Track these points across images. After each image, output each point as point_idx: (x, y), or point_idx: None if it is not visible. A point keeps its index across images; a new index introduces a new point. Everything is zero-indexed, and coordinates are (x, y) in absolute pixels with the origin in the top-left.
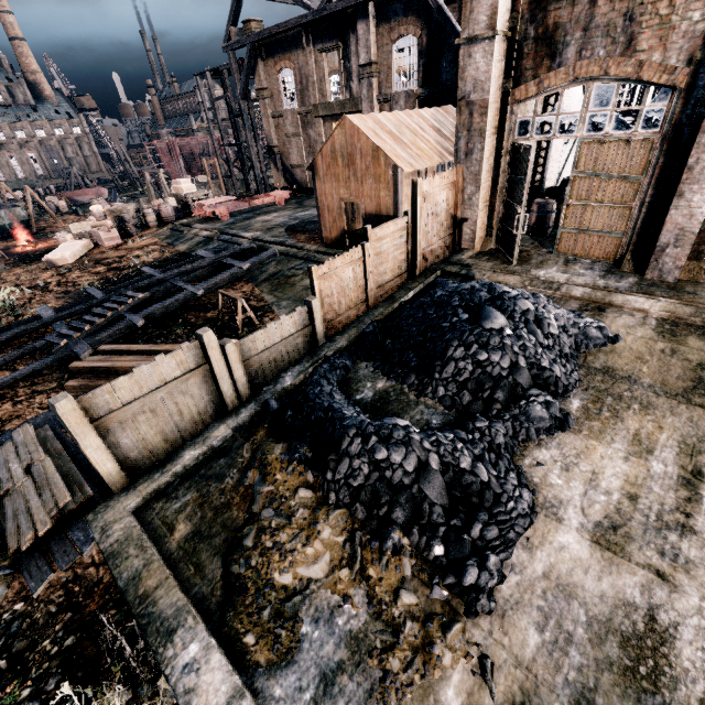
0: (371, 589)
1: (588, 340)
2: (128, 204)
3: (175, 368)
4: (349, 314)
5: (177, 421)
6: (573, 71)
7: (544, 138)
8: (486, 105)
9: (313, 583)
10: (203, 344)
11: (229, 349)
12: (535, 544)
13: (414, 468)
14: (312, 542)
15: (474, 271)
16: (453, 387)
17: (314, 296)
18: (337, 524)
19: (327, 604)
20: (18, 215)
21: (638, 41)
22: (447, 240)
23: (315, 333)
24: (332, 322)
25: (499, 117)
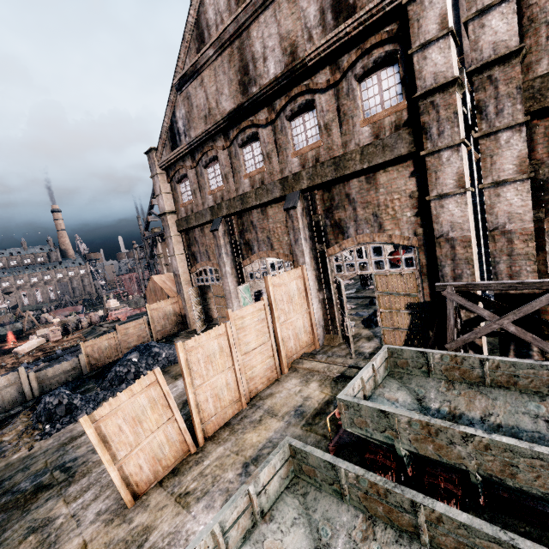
0: (20, 439)
1: (174, 361)
2: (73, 317)
3: (5, 381)
4: (107, 361)
5: (1, 404)
6: (201, 264)
7: (203, 284)
8: (179, 275)
9: (5, 441)
10: (18, 372)
11: (31, 375)
12: (78, 422)
13: (56, 403)
14: (13, 430)
15: (175, 338)
16: (107, 382)
17: (82, 354)
18: (25, 425)
19: (4, 445)
20: (17, 327)
21: (210, 257)
22: (180, 325)
23: (82, 369)
24: (94, 364)
25: (190, 277)
